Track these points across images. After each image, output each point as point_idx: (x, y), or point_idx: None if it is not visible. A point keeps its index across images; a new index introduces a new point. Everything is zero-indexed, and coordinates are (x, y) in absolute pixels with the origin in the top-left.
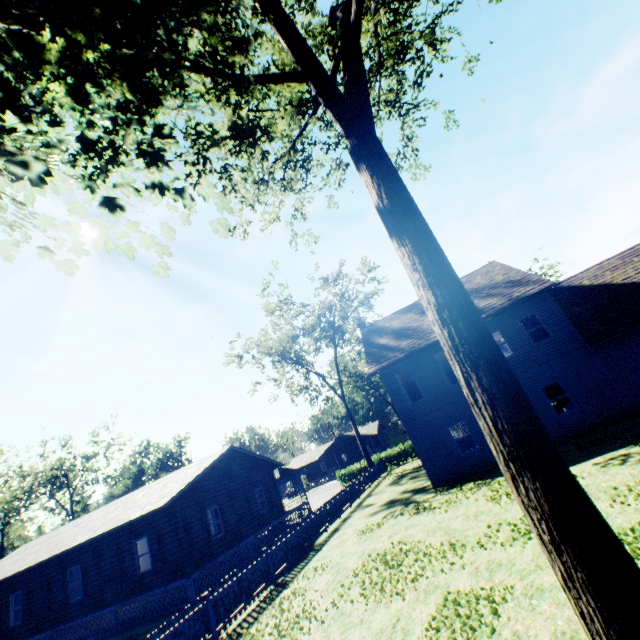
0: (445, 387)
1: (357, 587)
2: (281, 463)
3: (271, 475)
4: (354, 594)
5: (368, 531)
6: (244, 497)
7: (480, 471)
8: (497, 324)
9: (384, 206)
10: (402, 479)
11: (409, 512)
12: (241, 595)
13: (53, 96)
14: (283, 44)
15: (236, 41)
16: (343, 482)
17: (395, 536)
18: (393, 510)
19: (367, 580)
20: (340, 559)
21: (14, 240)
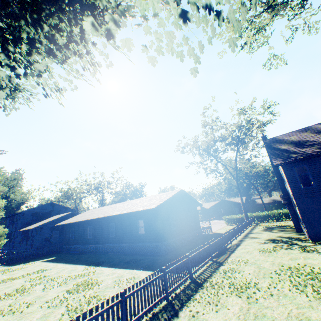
0: None
1: (286, 282)
2: (201, 204)
3: (196, 208)
4: (287, 286)
5: (268, 251)
6: (184, 215)
7: None
8: None
9: None
10: (272, 230)
11: (298, 249)
12: (199, 260)
13: None
14: None
15: None
16: (226, 222)
17: (297, 260)
18: (280, 245)
19: (293, 281)
20: (255, 261)
21: (107, 65)
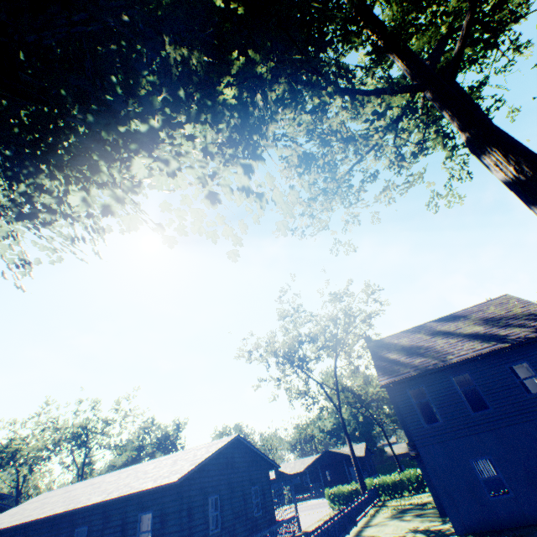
0: (466, 414)
1: None
2: (277, 465)
3: (267, 475)
4: None
5: None
6: (242, 493)
7: (516, 526)
8: (523, 355)
9: (528, 178)
10: (405, 514)
11: None
12: None
13: (225, 96)
14: (401, 67)
15: (379, 54)
16: (331, 502)
17: None
18: None
19: None
20: None
21: (121, 229)
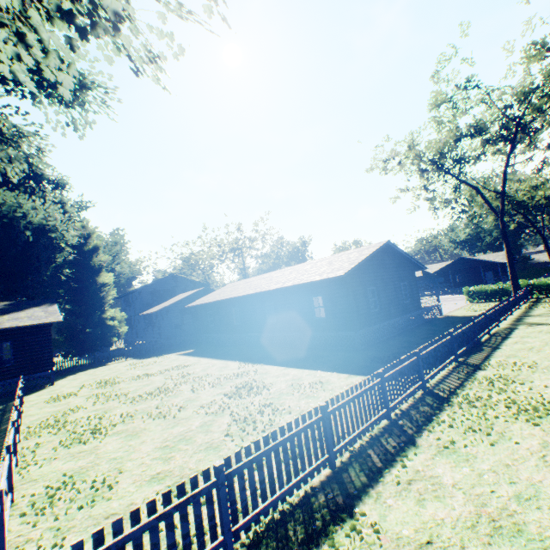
0: None
1: None
2: (423, 267)
3: (413, 275)
4: None
5: None
6: (393, 287)
7: None
8: None
9: None
10: None
11: None
12: (435, 361)
13: None
14: None
15: None
16: (469, 298)
17: None
18: None
19: None
20: None
21: None
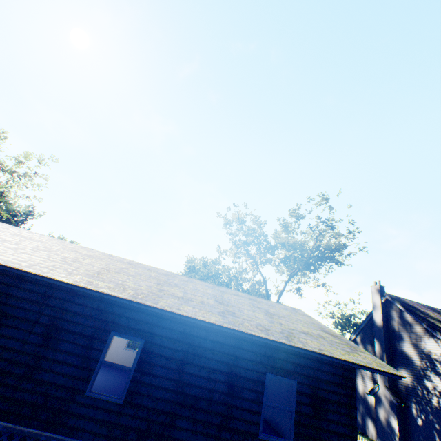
0: None
1: None
2: None
3: None
4: None
5: None
6: None
7: None
8: None
9: None
10: None
11: None
12: None
13: None
14: None
15: None
16: None
17: None
18: None
19: None
20: None
21: None
